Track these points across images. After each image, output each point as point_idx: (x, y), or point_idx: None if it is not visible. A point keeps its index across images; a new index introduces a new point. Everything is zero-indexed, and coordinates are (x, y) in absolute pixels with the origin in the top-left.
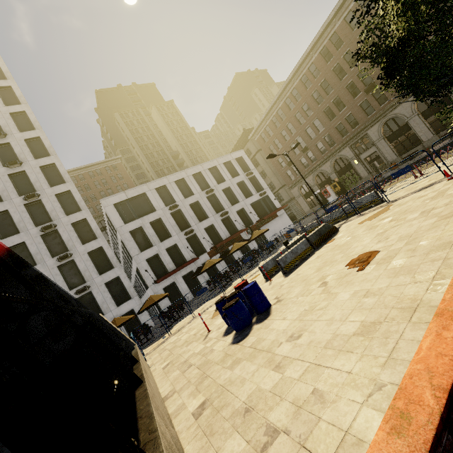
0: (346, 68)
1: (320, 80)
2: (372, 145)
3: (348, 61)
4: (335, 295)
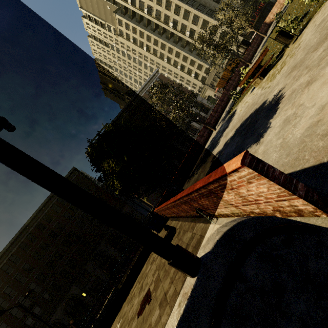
0: (58, 232)
1: (38, 243)
2: (92, 275)
3: (59, 228)
4: (150, 326)
